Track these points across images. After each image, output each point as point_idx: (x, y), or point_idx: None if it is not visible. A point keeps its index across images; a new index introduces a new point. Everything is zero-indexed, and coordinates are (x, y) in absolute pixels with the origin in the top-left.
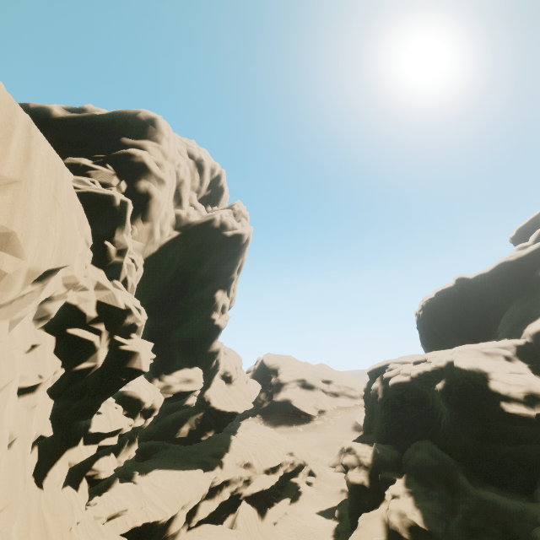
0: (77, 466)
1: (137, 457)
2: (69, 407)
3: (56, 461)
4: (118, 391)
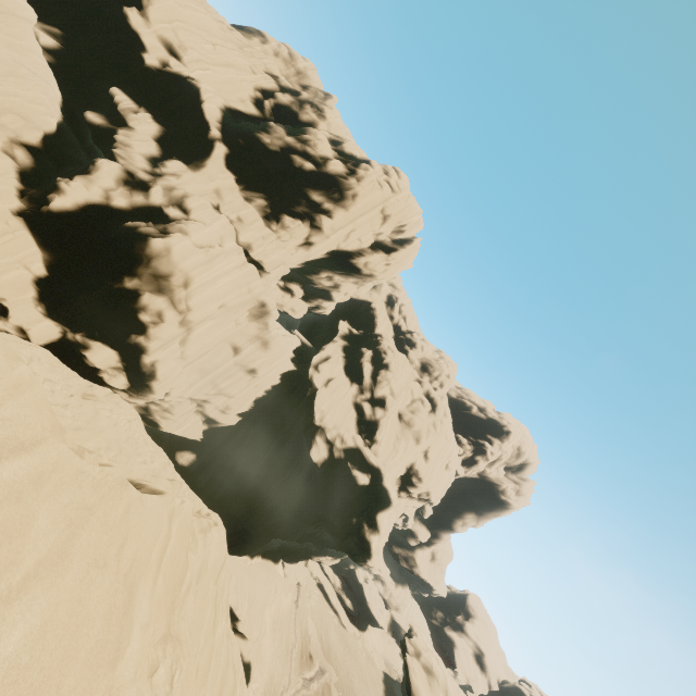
0: None
1: None
2: None
3: None
4: None
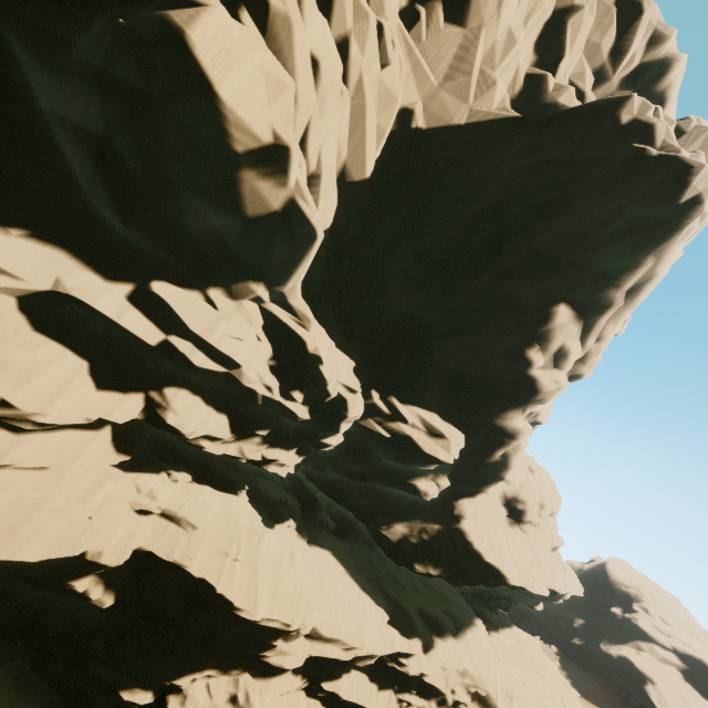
0: (133, 357)
1: (335, 529)
2: (63, 122)
3: (6, 227)
4: (278, 317)
